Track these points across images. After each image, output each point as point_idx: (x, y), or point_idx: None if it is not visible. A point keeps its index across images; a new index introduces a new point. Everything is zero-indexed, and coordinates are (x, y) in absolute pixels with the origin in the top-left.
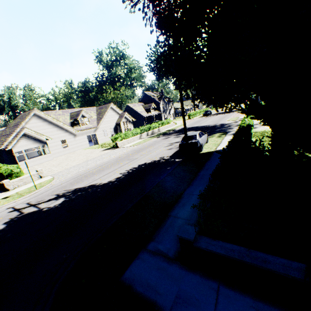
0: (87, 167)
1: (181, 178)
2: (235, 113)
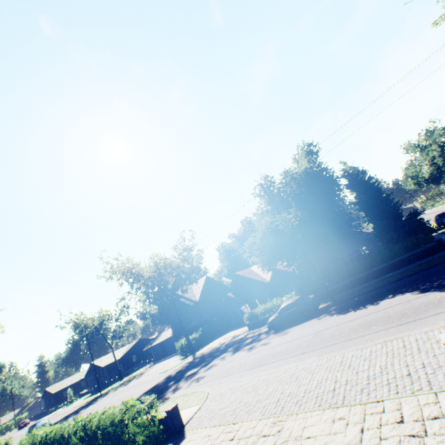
0: (355, 351)
1: (379, 282)
2: (122, 387)
